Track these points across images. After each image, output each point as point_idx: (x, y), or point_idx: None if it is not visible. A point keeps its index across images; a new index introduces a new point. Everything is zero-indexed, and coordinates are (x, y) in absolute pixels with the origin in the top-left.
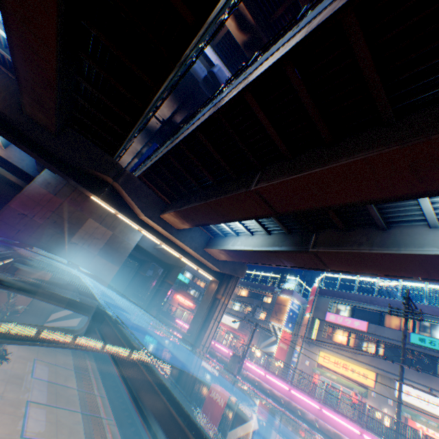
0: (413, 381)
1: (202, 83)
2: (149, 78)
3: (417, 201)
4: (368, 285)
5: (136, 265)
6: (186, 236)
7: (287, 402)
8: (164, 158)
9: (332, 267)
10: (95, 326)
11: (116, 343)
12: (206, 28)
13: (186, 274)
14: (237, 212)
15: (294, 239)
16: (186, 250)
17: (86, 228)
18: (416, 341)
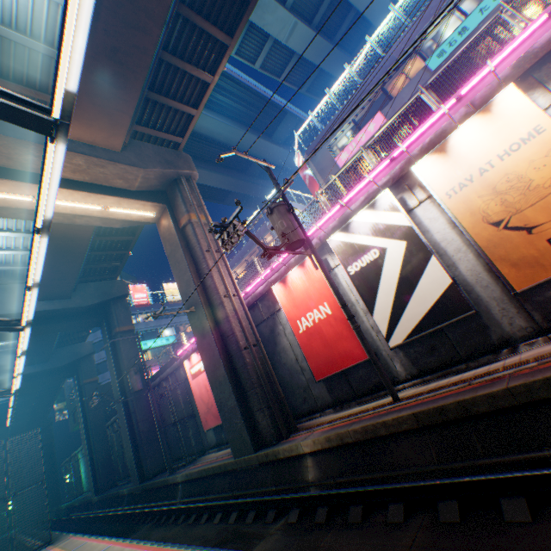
0: None
1: None
2: None
3: None
4: None
5: None
6: None
7: (406, 165)
8: None
9: None
10: None
11: None
12: None
13: (165, 334)
14: None
15: None
16: (33, 170)
17: None
18: (438, 63)
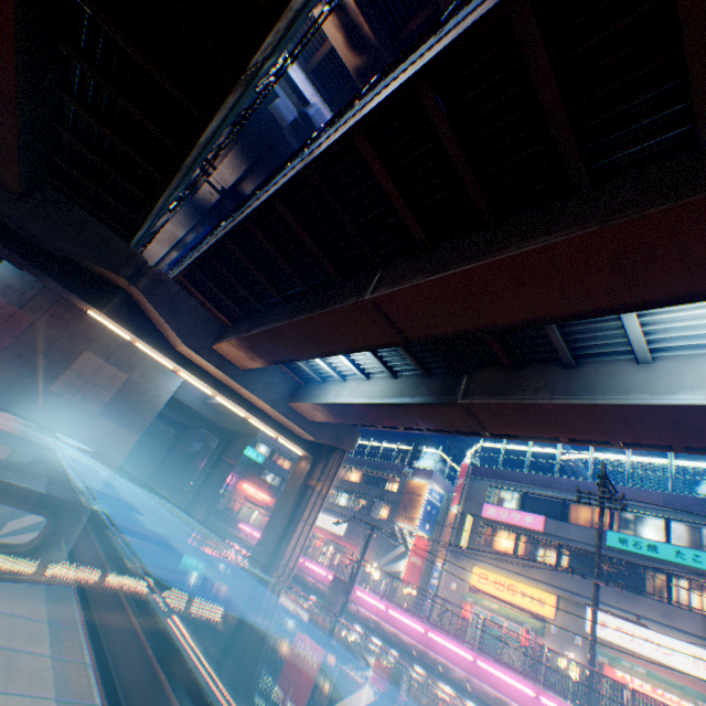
0: (612, 604)
1: (288, 131)
2: (191, 101)
3: (620, 321)
4: (544, 460)
5: (172, 433)
6: (259, 381)
7: (421, 652)
8: (221, 247)
9: (493, 429)
10: (60, 536)
11: (95, 564)
12: (291, 20)
13: (260, 448)
14: (343, 339)
15: (434, 384)
16: (259, 406)
17: (80, 368)
18: (614, 544)
